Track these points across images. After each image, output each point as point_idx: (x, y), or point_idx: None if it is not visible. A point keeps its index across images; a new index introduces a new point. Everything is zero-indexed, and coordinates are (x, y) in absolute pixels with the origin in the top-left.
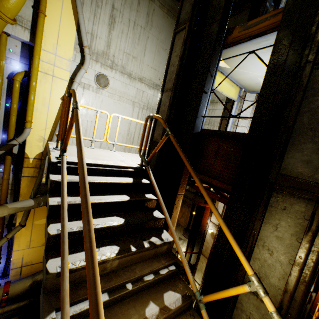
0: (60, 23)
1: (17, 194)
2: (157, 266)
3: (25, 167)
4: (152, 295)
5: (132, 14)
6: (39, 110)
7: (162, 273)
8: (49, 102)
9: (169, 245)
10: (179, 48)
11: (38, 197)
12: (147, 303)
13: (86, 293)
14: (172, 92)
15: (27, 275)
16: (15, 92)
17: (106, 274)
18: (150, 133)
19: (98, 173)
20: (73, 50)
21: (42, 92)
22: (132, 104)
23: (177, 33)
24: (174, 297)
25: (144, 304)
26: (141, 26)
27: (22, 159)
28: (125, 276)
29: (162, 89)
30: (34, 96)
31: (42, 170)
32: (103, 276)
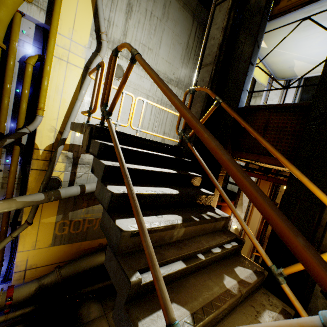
0: (77, 6)
1: (24, 189)
2: (221, 240)
3: (34, 159)
4: (223, 269)
5: (149, 4)
6: (51, 98)
7: (227, 247)
8: (62, 90)
9: (226, 221)
10: (221, 19)
11: (48, 191)
12: (222, 276)
13: (163, 258)
14: (214, 65)
15: (31, 280)
16: (27, 77)
17: (173, 243)
18: (163, 129)
19: (139, 146)
20: (88, 36)
21: (55, 79)
22: (146, 98)
23: (218, 5)
24: (246, 272)
25: (219, 277)
26: (157, 17)
27: (31, 150)
28: (194, 246)
29: (200, 64)
30: (48, 81)
31: (53, 162)
32: (172, 245)
